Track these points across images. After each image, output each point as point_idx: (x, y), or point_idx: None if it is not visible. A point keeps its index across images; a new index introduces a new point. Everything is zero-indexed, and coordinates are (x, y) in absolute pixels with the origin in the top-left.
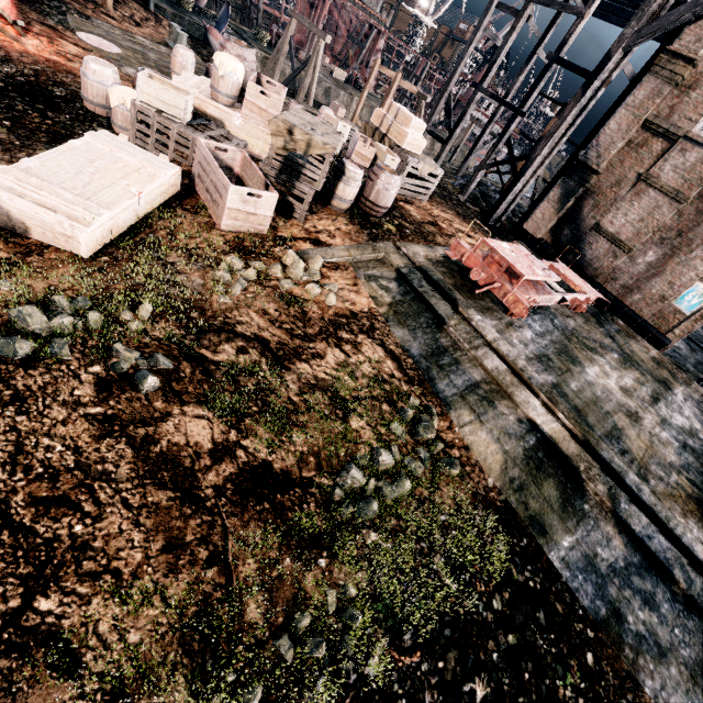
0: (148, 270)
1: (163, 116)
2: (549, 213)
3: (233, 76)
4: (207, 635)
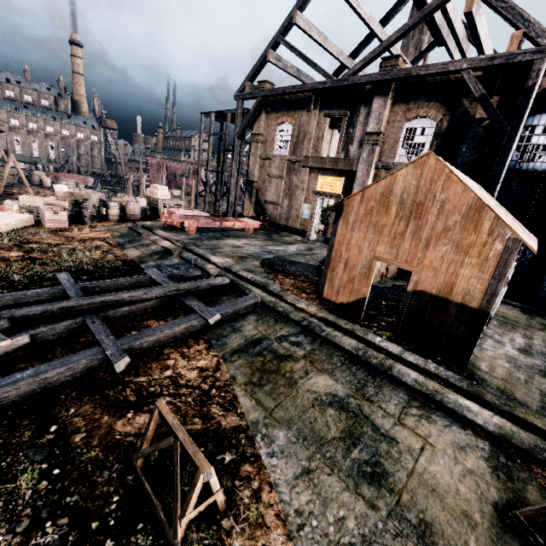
0: (11, 236)
1: (31, 206)
2: (249, 204)
3: (62, 190)
4: (1, 272)
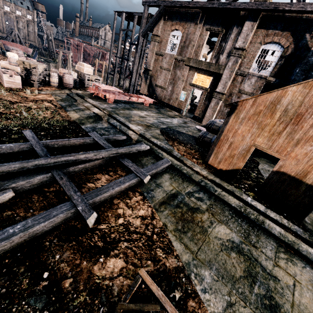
0: None
1: None
2: (144, 85)
3: (14, 57)
4: None
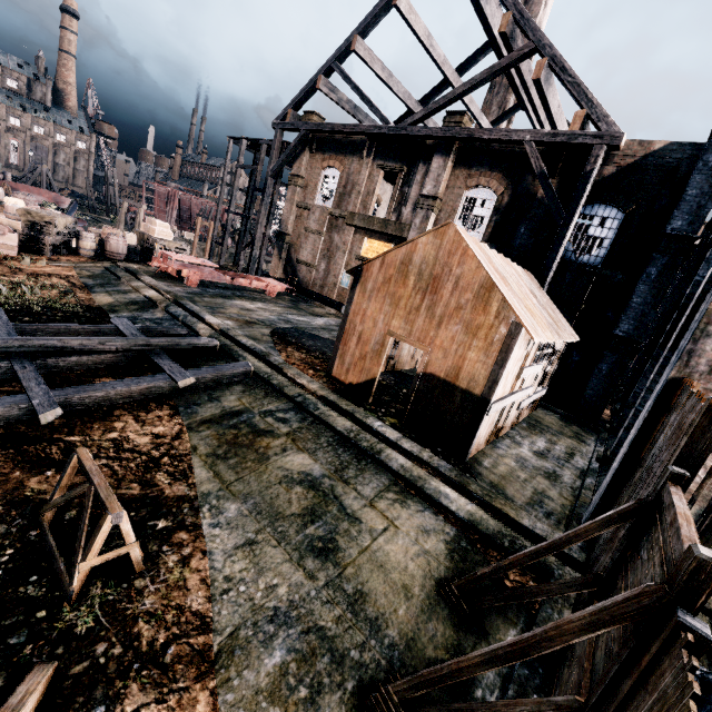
0: None
1: None
2: (277, 262)
3: (16, 205)
4: None
